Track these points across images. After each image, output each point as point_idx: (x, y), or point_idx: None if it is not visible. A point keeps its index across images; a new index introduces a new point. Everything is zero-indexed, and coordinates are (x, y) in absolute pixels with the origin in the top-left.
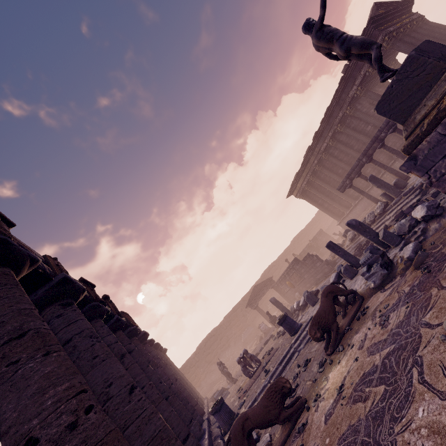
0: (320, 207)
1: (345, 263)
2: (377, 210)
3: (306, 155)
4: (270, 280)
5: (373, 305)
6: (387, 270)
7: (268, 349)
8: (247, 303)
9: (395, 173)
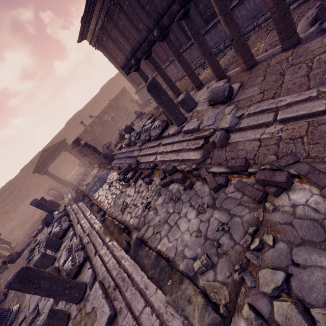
0: (119, 67)
1: (118, 169)
2: (153, 132)
3: None
4: (62, 143)
5: None
6: None
7: None
8: (34, 169)
9: (189, 74)
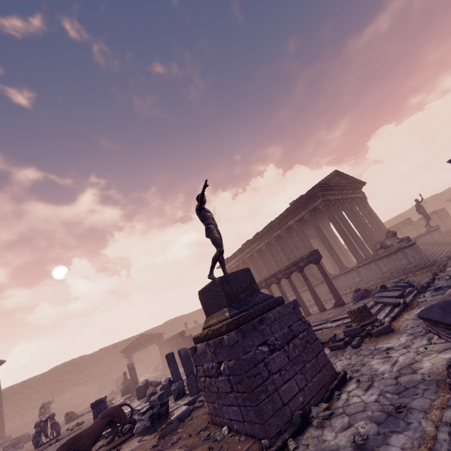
0: None
1: None
2: None
3: (244, 245)
4: (160, 335)
5: (121, 450)
6: (152, 423)
7: (84, 419)
8: (124, 349)
9: None
